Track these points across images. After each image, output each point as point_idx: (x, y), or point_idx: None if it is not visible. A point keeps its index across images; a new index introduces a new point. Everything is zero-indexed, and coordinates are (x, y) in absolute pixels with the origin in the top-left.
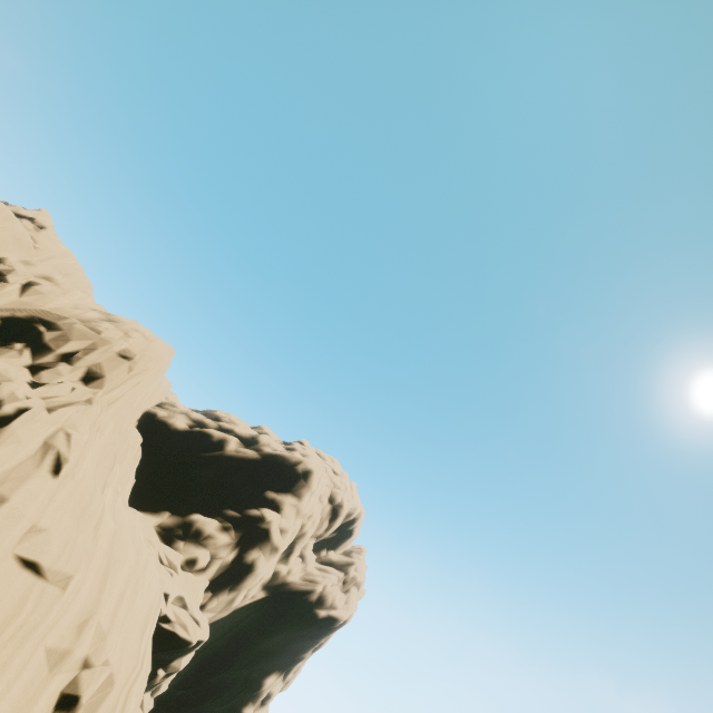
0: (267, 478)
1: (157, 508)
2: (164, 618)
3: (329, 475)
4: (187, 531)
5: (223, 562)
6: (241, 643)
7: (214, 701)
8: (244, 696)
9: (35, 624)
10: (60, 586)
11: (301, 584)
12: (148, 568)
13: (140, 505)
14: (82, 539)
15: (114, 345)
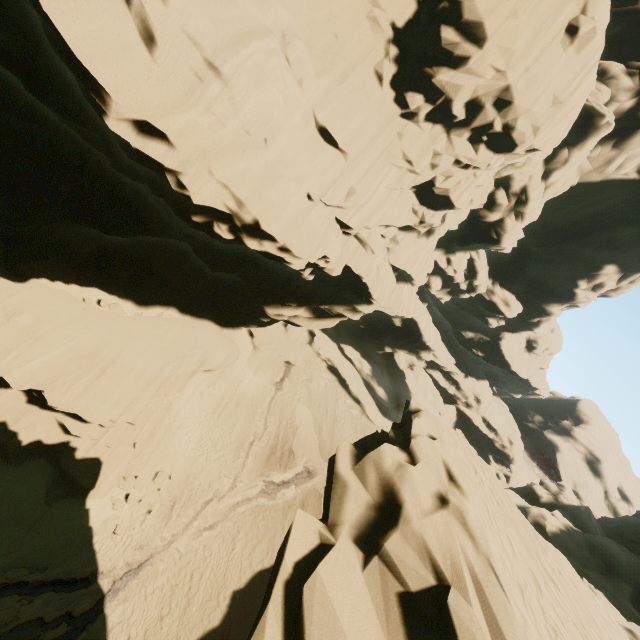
0: None
1: None
2: None
3: None
4: None
5: (619, 107)
6: (595, 222)
7: (558, 263)
8: (582, 272)
9: None
10: None
11: None
12: None
13: None
14: None
15: None
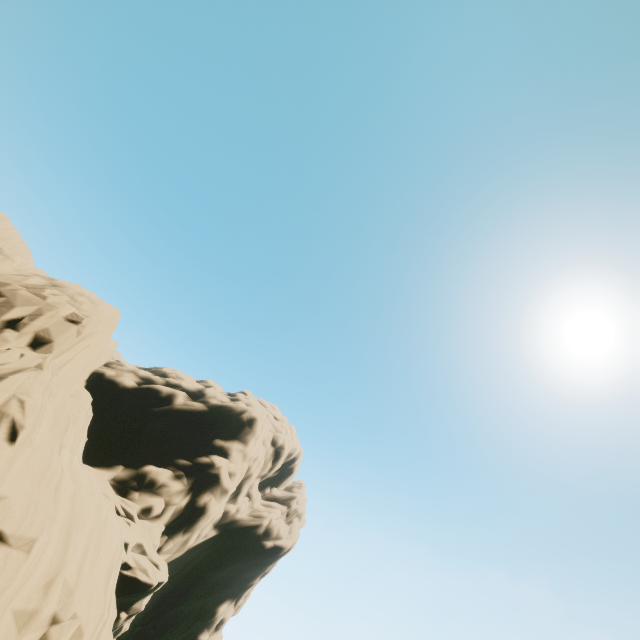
0: (215, 427)
1: (110, 463)
2: (124, 566)
3: (271, 421)
4: (141, 482)
5: (177, 507)
6: (195, 578)
7: (172, 632)
8: (199, 625)
9: (0, 590)
10: (24, 550)
11: (249, 520)
12: (109, 522)
13: (94, 461)
14: (44, 502)
15: (60, 310)
